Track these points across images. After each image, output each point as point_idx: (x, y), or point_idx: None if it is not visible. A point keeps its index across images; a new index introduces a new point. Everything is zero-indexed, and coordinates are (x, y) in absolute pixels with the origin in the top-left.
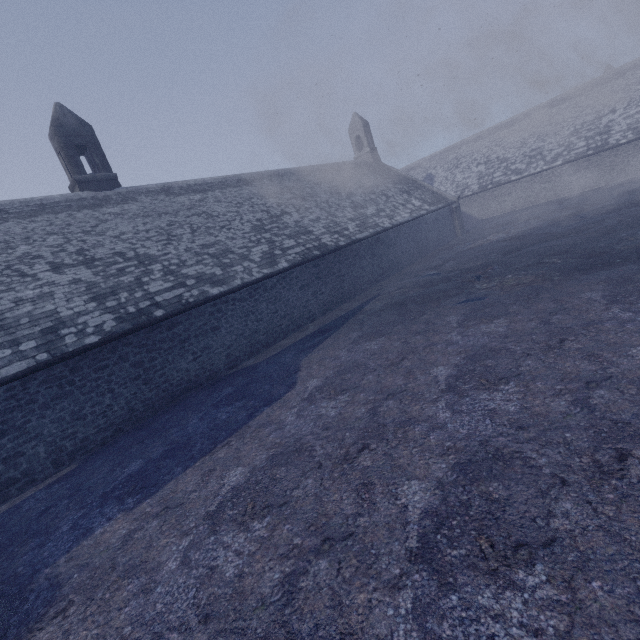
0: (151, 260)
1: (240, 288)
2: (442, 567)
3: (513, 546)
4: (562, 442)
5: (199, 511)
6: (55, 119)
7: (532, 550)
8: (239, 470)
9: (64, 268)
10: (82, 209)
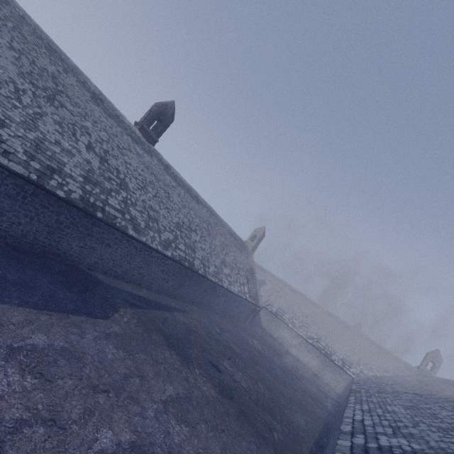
0: (126, 188)
1: (141, 243)
2: None
3: None
4: None
5: (8, 339)
6: (166, 104)
7: None
8: (44, 338)
9: (92, 151)
10: (129, 136)
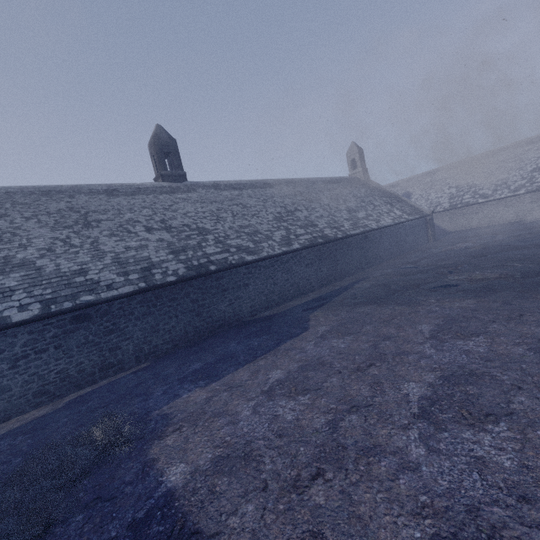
0: (207, 232)
1: (266, 258)
2: (436, 421)
3: (484, 414)
4: (519, 369)
5: (256, 390)
6: (155, 134)
7: (497, 417)
8: (279, 371)
9: (153, 230)
10: (162, 193)
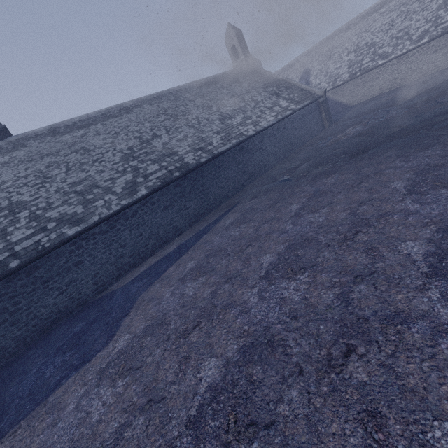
0: (21, 207)
1: (97, 224)
2: None
3: None
4: None
5: None
6: None
7: None
8: None
9: None
10: None
